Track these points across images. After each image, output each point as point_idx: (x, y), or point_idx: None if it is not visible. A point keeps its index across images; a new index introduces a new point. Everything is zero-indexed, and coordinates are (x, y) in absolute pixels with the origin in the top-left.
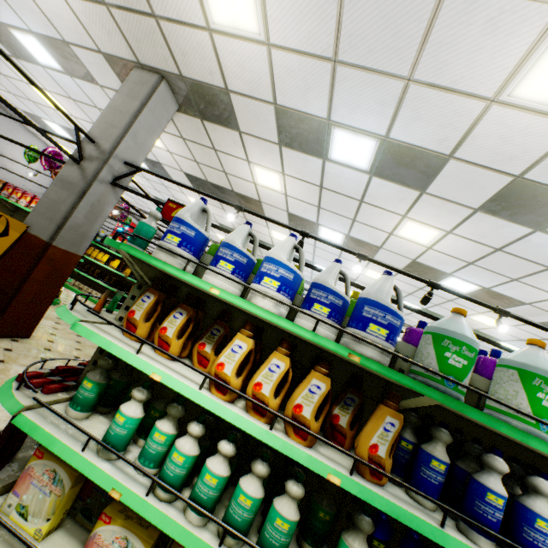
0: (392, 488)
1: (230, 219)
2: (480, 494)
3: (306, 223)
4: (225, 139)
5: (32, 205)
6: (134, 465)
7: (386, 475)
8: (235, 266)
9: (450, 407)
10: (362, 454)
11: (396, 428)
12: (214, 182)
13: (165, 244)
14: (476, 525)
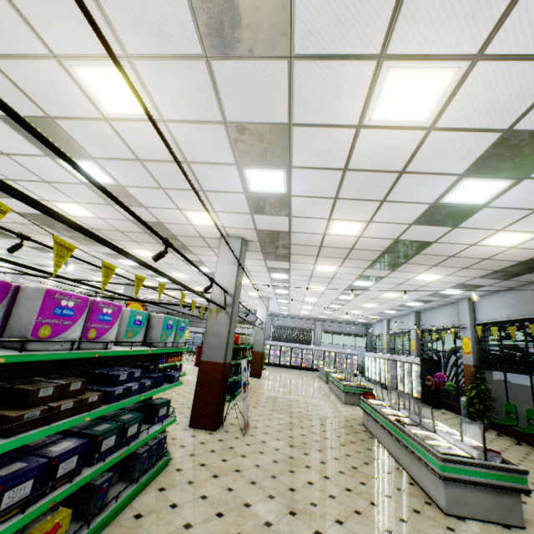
0: None
1: None
2: None
3: None
4: None
5: None
6: None
7: None
8: None
9: None
10: None
11: None
12: None
13: None
14: None
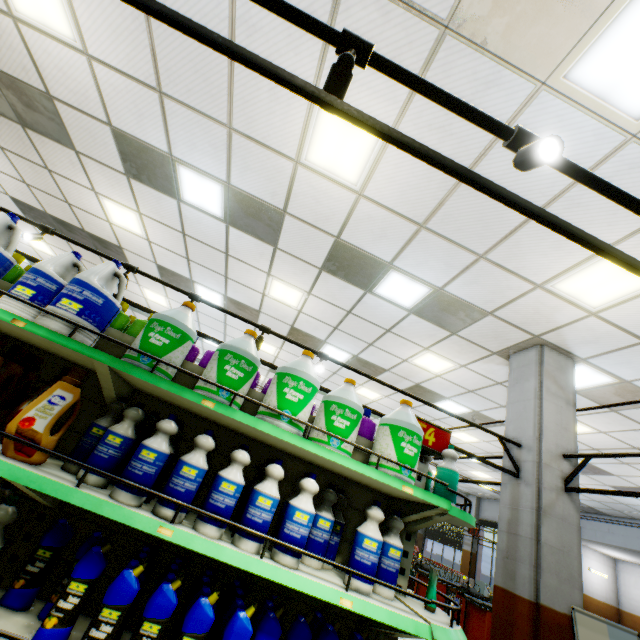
0: (55, 471)
1: (27, 239)
2: (137, 453)
3: (180, 280)
4: (60, 157)
5: None
6: None
7: (25, 442)
8: None
9: (116, 368)
10: (10, 429)
11: (68, 402)
12: (57, 216)
13: None
14: (116, 478)
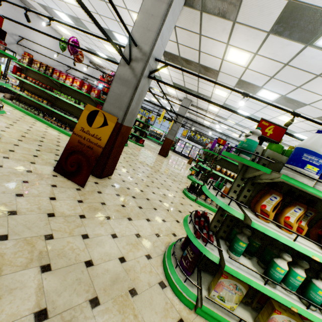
0: None
1: (240, 104)
2: None
3: (250, 87)
4: (216, 27)
5: (74, 84)
6: (298, 295)
7: None
8: None
9: None
10: None
11: None
12: (185, 57)
13: (306, 172)
14: None
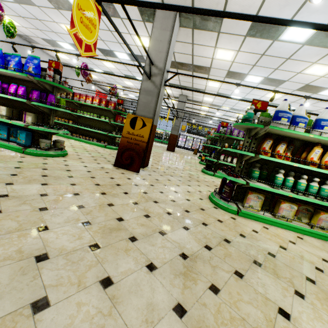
0: None
1: (236, 92)
2: None
3: (238, 75)
4: (205, 37)
5: (93, 102)
6: (291, 189)
7: None
8: (305, 124)
9: None
10: None
11: None
12: (180, 61)
13: (281, 122)
14: None
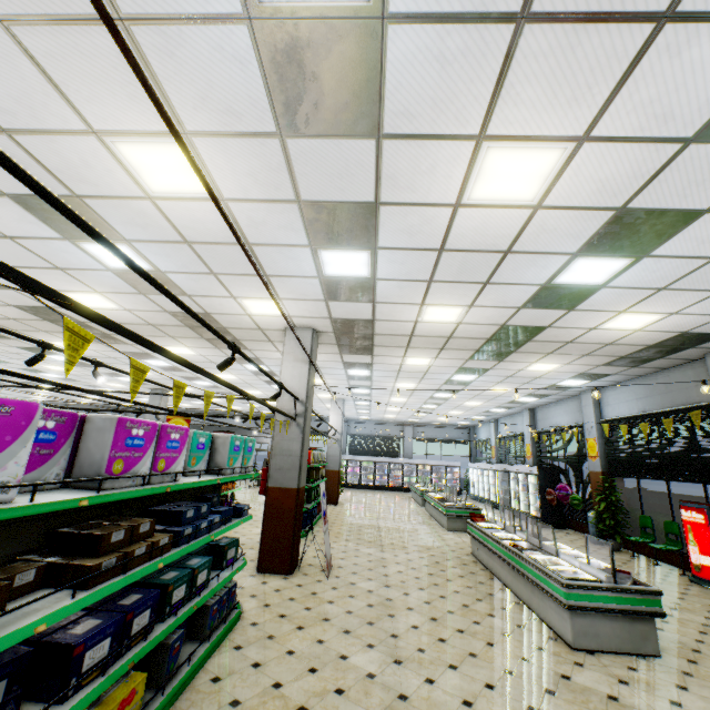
0: None
1: None
2: None
3: None
4: None
5: None
6: None
7: None
8: None
9: None
10: None
11: None
12: None
13: None
14: None
